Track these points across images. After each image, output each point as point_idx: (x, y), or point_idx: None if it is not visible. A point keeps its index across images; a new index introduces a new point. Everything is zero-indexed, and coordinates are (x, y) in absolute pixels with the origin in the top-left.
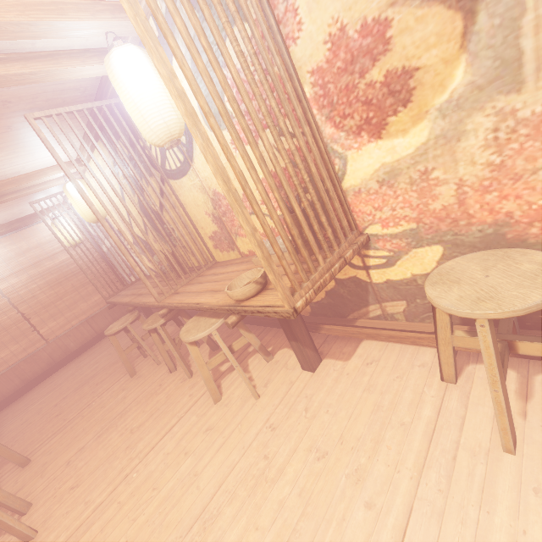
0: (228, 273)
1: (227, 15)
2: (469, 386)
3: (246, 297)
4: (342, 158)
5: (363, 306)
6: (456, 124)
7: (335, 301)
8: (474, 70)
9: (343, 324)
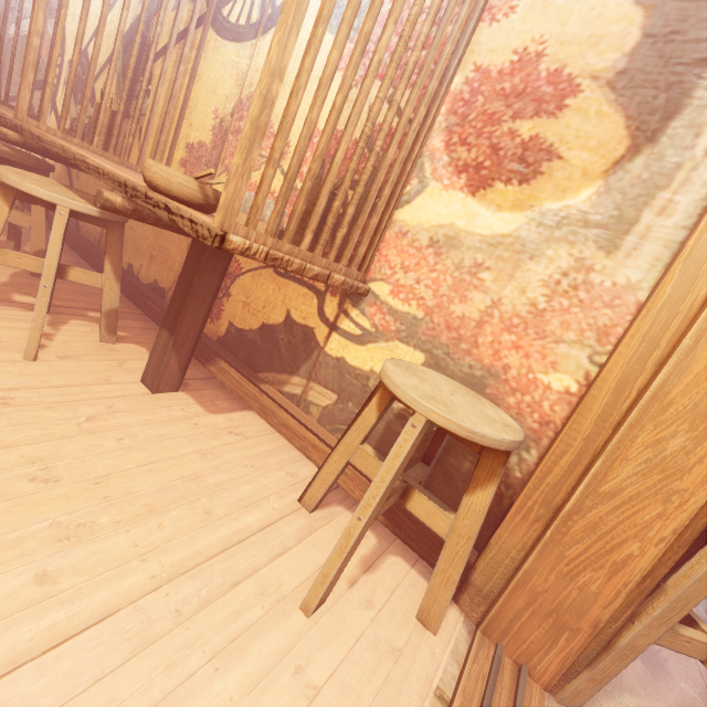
0: None
1: None
2: (322, 524)
3: (167, 188)
4: (422, 184)
5: (288, 372)
6: (543, 240)
7: (264, 343)
8: (596, 203)
9: (246, 375)
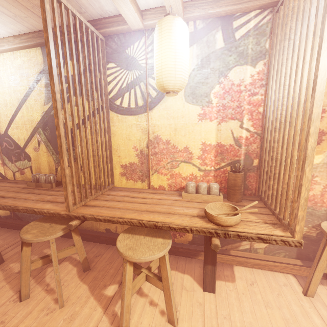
0: (154, 199)
1: (244, 58)
2: (321, 298)
3: (234, 224)
4: None
5: (238, 241)
6: None
7: None
8: None
9: (222, 253)
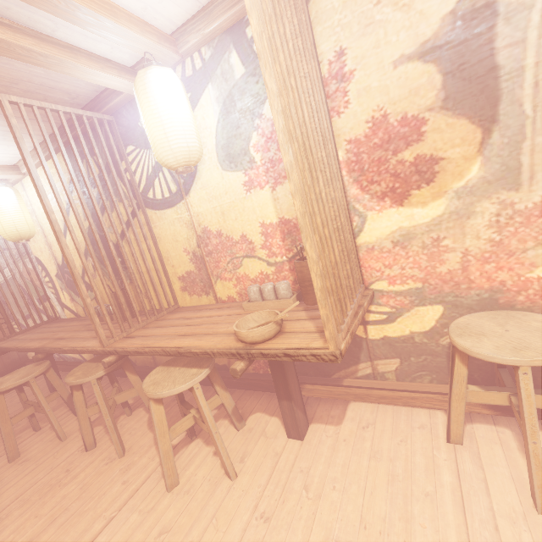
0: (207, 318)
1: None
2: (476, 446)
3: (263, 339)
4: (362, 217)
5: (353, 364)
6: (468, 205)
7: None
8: (486, 169)
9: (329, 384)
